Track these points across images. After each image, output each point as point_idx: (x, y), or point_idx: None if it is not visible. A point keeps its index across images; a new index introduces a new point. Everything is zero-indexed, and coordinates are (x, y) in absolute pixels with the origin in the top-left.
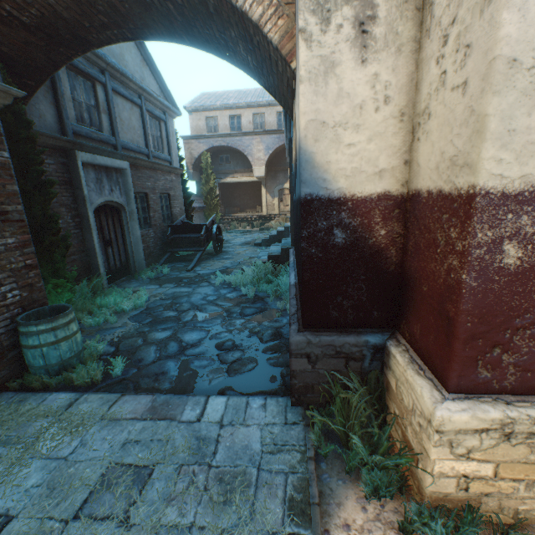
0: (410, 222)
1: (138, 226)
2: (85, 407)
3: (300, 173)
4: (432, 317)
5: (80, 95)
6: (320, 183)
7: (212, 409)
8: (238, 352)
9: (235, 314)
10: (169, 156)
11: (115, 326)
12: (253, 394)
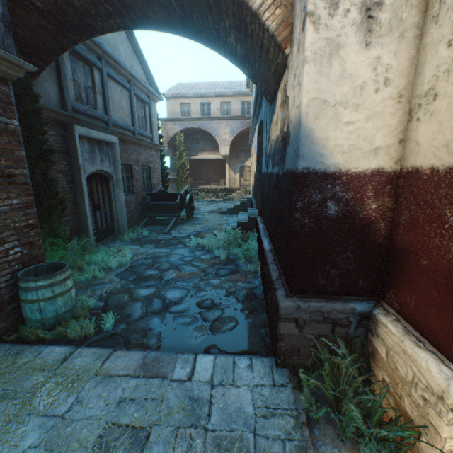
0: (403, 198)
1: (123, 193)
2: (79, 362)
3: (299, 148)
4: (435, 290)
5: (80, 77)
6: (317, 158)
7: (201, 367)
8: (218, 311)
9: (211, 274)
10: (151, 134)
11: (103, 282)
12: (238, 354)
